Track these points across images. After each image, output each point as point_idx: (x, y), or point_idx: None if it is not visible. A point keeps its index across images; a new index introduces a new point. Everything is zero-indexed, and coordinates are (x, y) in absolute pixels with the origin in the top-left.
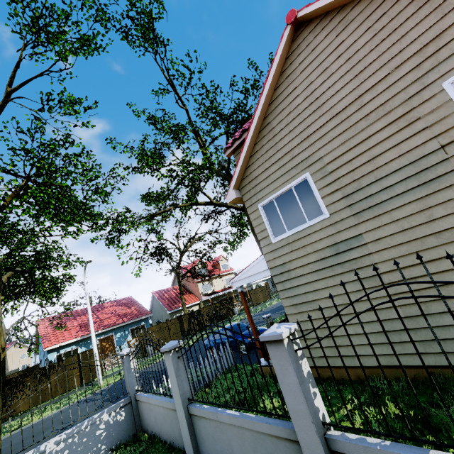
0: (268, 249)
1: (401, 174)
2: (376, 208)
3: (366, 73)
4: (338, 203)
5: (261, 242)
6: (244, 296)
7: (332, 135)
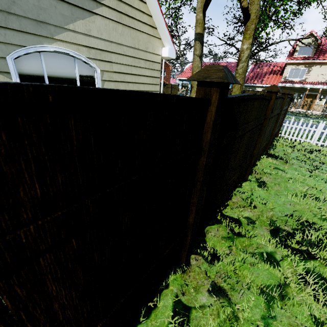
0: None
1: None
2: None
3: None
4: None
5: None
6: None
7: None
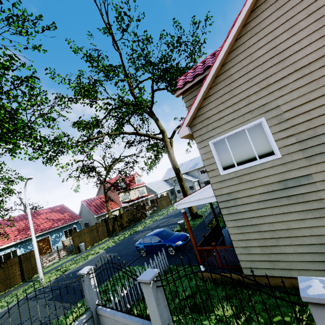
0: (216, 179)
1: None
2: None
3: None
4: (291, 147)
5: (209, 174)
6: (186, 216)
7: (292, 87)
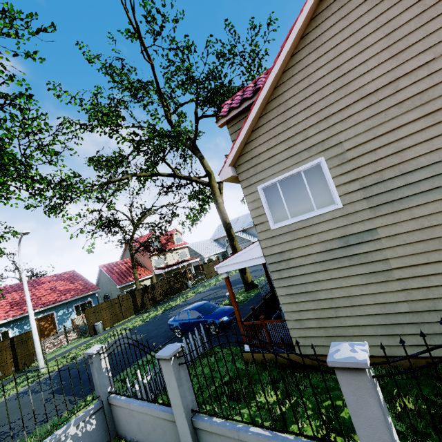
0: (265, 235)
1: (429, 170)
2: (396, 203)
3: (407, 54)
4: (354, 194)
5: (257, 228)
6: (229, 282)
7: (357, 119)
